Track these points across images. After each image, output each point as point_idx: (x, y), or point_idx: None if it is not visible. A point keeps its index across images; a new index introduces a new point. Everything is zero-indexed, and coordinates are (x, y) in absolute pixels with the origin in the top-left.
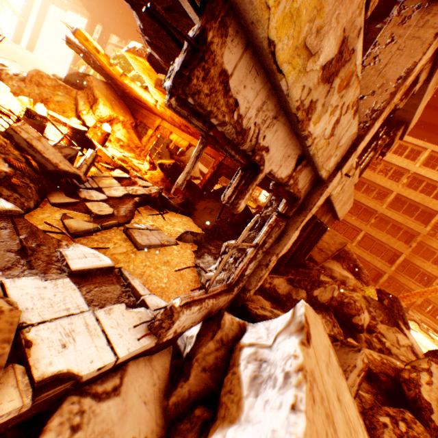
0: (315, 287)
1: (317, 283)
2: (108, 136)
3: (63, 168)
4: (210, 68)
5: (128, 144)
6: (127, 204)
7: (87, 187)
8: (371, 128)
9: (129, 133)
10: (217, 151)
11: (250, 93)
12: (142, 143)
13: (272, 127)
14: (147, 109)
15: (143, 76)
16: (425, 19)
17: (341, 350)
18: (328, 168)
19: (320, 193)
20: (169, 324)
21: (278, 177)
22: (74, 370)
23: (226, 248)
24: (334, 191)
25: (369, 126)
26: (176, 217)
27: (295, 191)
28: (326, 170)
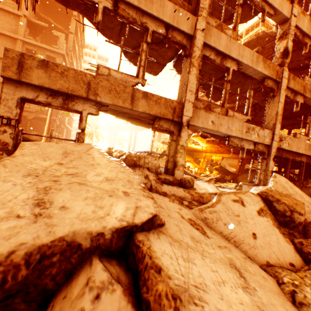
0: (304, 184)
1: (304, 182)
2: (189, 167)
3: (192, 174)
4: (230, 141)
5: (194, 168)
6: (211, 181)
7: (197, 179)
8: (275, 128)
9: (193, 164)
10: (237, 154)
11: (235, 140)
12: (200, 166)
13: (242, 142)
14: (197, 151)
15: (197, 141)
16: (273, 101)
17: (306, 189)
18: (266, 142)
19: (270, 148)
20: (240, 188)
21: (250, 149)
22: (225, 191)
23: (254, 179)
24: (283, 146)
25: (274, 127)
26: (231, 183)
27: (260, 150)
28: (266, 142)
